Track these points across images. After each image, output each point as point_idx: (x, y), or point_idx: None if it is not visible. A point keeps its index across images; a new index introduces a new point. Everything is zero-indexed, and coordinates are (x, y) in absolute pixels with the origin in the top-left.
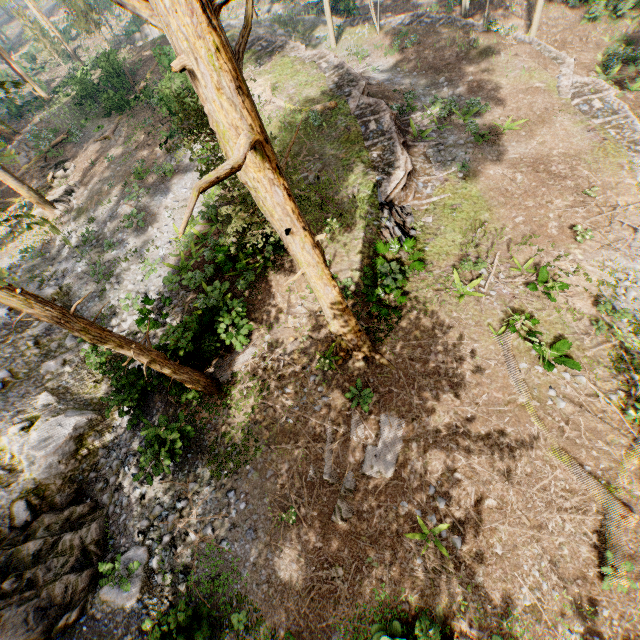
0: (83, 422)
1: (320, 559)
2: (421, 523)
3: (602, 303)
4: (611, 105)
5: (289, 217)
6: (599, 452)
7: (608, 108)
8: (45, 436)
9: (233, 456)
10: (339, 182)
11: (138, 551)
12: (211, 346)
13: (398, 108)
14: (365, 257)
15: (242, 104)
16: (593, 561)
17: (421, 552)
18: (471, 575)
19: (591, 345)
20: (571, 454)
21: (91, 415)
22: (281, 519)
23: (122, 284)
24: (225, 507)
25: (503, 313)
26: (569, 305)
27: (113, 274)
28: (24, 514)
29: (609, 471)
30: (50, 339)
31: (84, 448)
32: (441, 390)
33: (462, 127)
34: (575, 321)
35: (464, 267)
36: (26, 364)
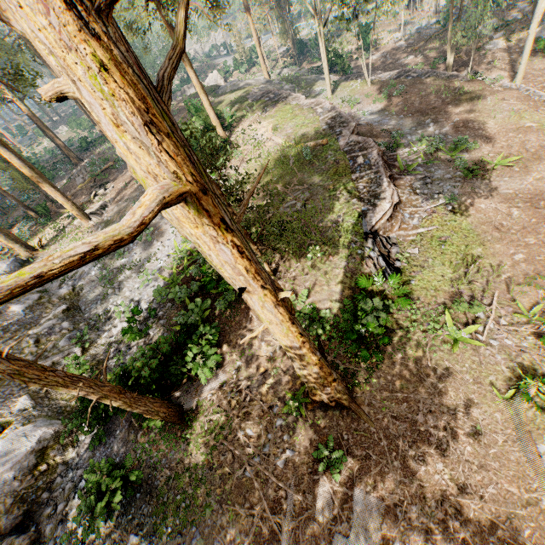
0: (49, 434)
1: None
2: None
3: None
4: None
5: (242, 277)
6: None
7: None
8: (9, 447)
9: (181, 508)
10: (325, 210)
11: None
12: (178, 372)
13: (385, 145)
14: (346, 288)
15: (156, 148)
16: None
17: None
18: None
19: None
20: None
21: (59, 426)
22: None
23: (122, 290)
24: None
25: (509, 370)
26: None
27: (117, 280)
28: None
29: None
30: (49, 338)
31: (44, 462)
32: (432, 467)
33: (449, 162)
34: None
35: (457, 308)
36: None
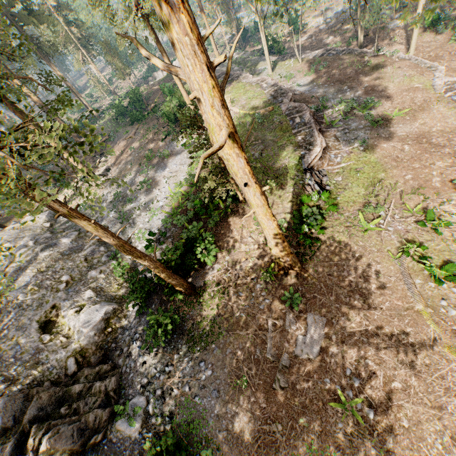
0: (110, 310)
1: (264, 416)
2: (340, 395)
3: None
4: None
5: (247, 176)
6: None
7: None
8: (88, 317)
9: (203, 337)
10: (275, 156)
11: (140, 398)
12: (191, 262)
13: (315, 108)
14: (294, 204)
15: (224, 113)
16: None
17: (341, 418)
18: (383, 441)
19: None
20: None
21: (115, 305)
22: (236, 384)
23: (136, 224)
24: (198, 373)
25: (399, 243)
26: (453, 237)
27: (131, 218)
28: (73, 366)
29: None
30: (93, 257)
31: (109, 327)
32: (353, 297)
33: (361, 117)
34: None
35: (367, 210)
36: (79, 272)
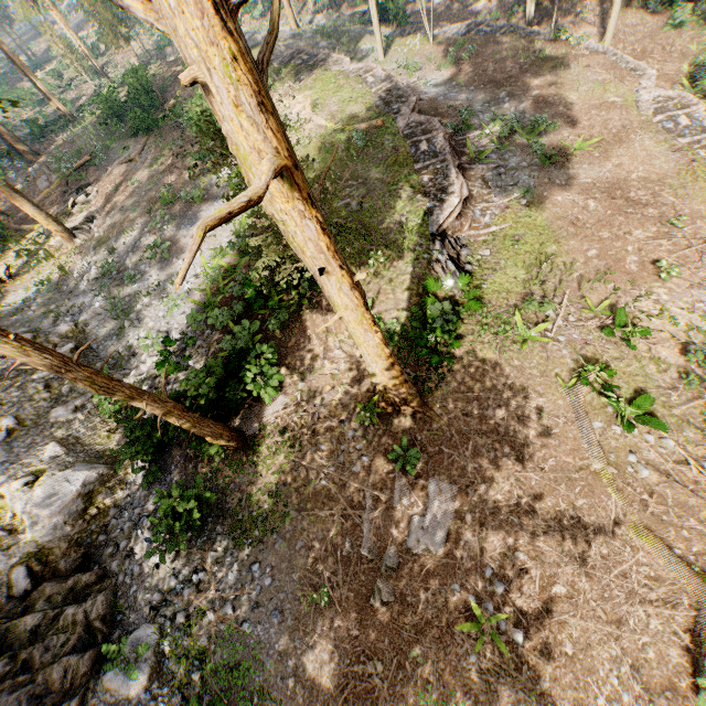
0: (93, 477)
1: (356, 650)
2: (475, 612)
3: (692, 352)
4: (700, 122)
5: (323, 255)
6: (690, 532)
7: (696, 125)
8: (50, 493)
9: (259, 522)
10: (385, 209)
11: (148, 630)
12: (237, 395)
13: (453, 126)
14: (413, 295)
15: (265, 124)
16: (685, 668)
17: (475, 647)
18: (535, 678)
19: (679, 402)
20: (656, 533)
21: (102, 469)
22: (311, 600)
23: (142, 321)
24: (248, 582)
25: (573, 362)
26: (652, 354)
27: (133, 310)
28: (24, 582)
29: (703, 556)
30: (62, 382)
31: (93, 507)
32: (500, 452)
33: (526, 147)
34: (659, 373)
35: (528, 308)
36: (34, 410)
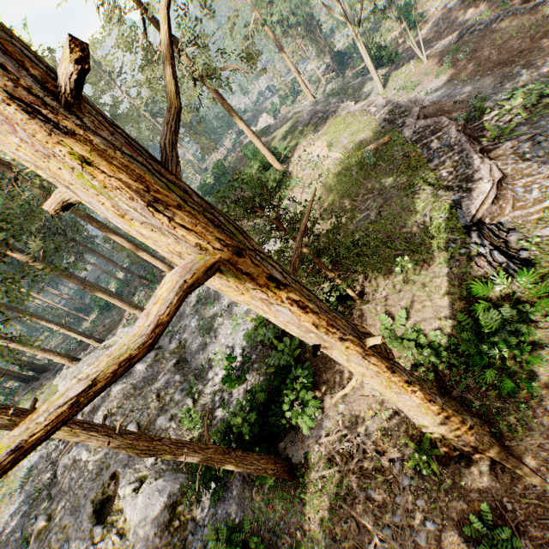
0: (176, 488)
1: None
2: None
3: None
4: None
5: (312, 334)
6: None
7: None
8: (146, 502)
9: None
10: (405, 213)
11: None
12: (278, 423)
13: (464, 117)
14: (456, 299)
15: (167, 226)
16: None
17: None
18: None
19: None
20: None
21: (183, 480)
22: None
23: (217, 338)
24: None
25: None
26: None
27: (212, 328)
28: None
29: None
30: (166, 392)
31: (176, 517)
32: None
33: None
34: None
35: None
36: (149, 416)
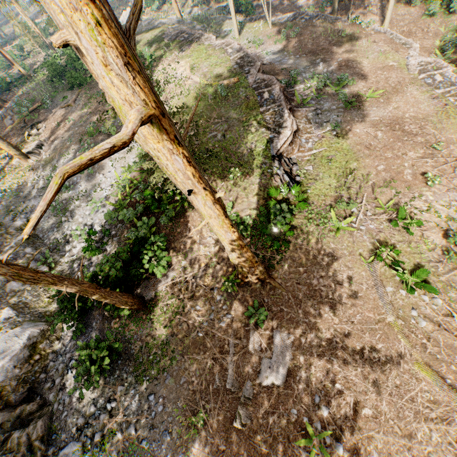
0: (36, 332)
1: None
2: (308, 431)
3: (451, 236)
4: (449, 78)
5: (190, 182)
6: (456, 366)
7: (447, 81)
8: (4, 346)
9: (154, 364)
10: (240, 139)
11: (74, 447)
12: (137, 272)
13: (285, 82)
14: (261, 199)
15: (132, 83)
16: None
17: None
18: None
19: (444, 271)
20: (433, 368)
21: (43, 326)
22: (191, 423)
23: (74, 217)
24: (146, 409)
25: (371, 244)
26: (424, 238)
27: (68, 209)
28: None
29: None
30: (16, 262)
31: (37, 353)
32: (323, 310)
33: (334, 96)
34: (430, 251)
35: (339, 206)
36: None
